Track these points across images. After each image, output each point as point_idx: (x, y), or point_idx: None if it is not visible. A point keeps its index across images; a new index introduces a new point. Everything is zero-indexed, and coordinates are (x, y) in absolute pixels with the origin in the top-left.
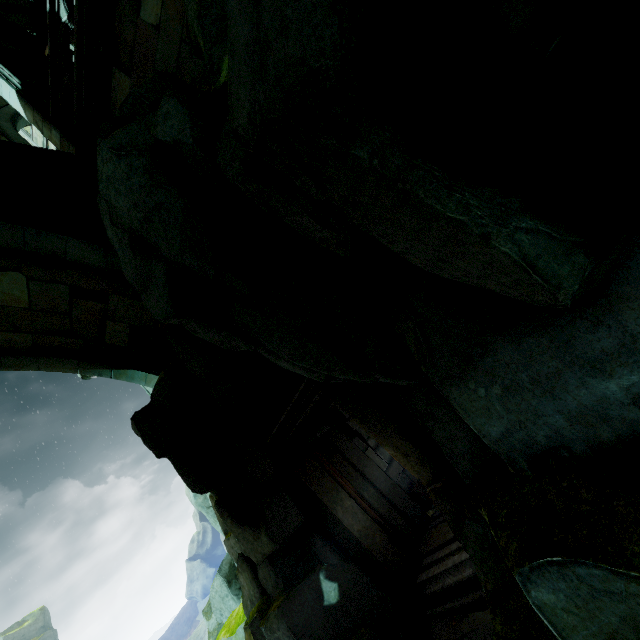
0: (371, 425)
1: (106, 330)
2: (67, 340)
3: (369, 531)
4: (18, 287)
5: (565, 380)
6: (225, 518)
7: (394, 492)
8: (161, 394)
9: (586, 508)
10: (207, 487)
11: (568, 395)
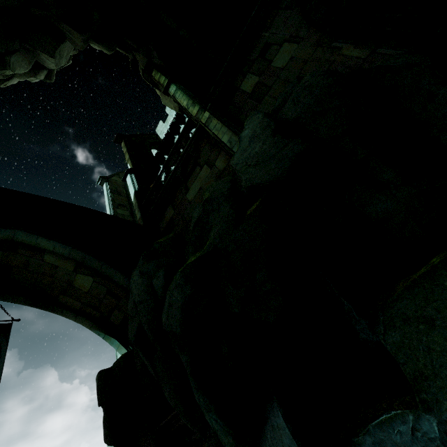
0: None
1: (113, 313)
2: (94, 311)
3: None
4: (88, 283)
5: None
6: None
7: None
8: (118, 366)
9: None
10: (112, 442)
11: None
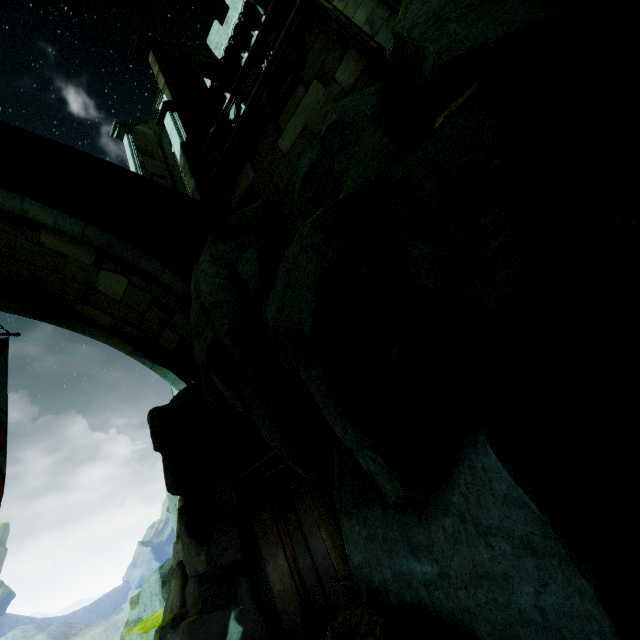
0: (318, 505)
1: (163, 334)
2: (134, 330)
3: (287, 596)
4: (120, 286)
5: (399, 548)
6: (181, 524)
7: (327, 572)
8: (178, 403)
9: (372, 639)
10: (179, 492)
11: (397, 559)
